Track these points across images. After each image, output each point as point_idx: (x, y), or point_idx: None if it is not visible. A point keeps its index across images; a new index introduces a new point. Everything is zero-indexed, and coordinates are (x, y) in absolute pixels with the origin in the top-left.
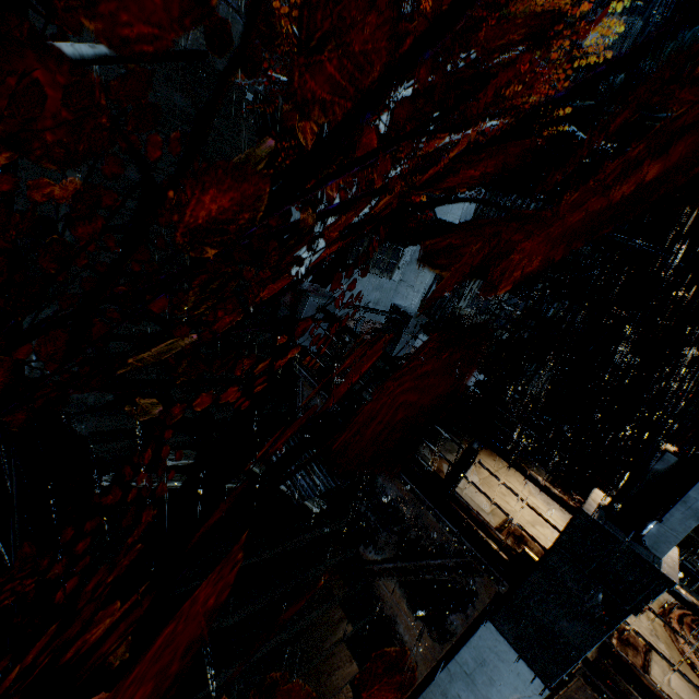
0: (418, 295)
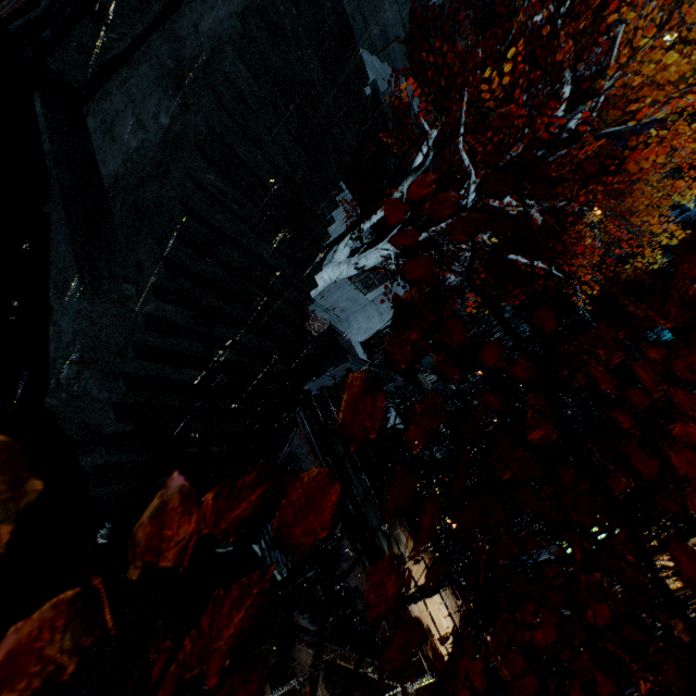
0: (382, 324)
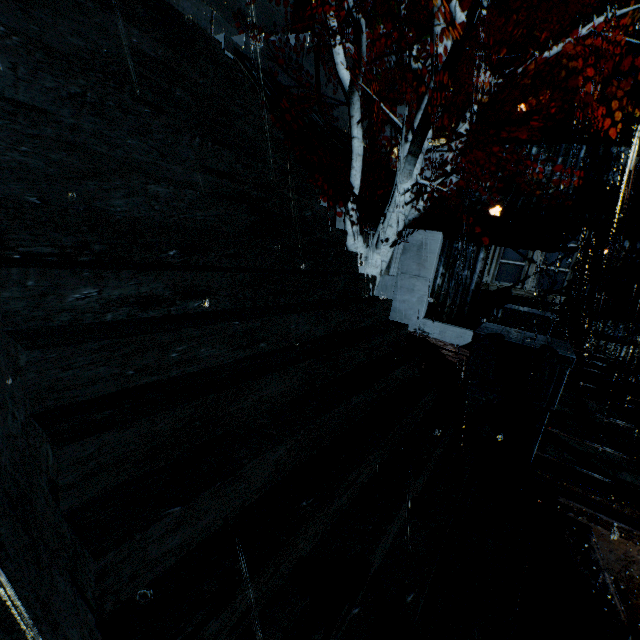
0: (428, 283)
